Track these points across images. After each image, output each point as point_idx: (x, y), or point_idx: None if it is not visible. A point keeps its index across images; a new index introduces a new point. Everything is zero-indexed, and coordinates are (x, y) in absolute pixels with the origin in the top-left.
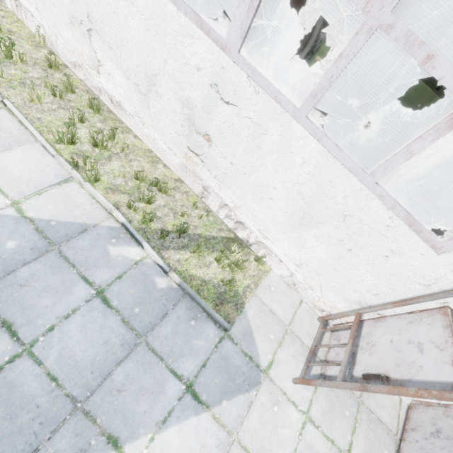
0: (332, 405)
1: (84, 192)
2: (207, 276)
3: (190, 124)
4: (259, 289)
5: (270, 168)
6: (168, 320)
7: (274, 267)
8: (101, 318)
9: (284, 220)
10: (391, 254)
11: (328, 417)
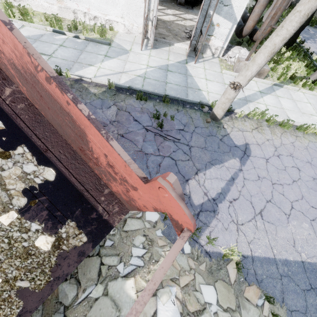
0: (158, 53)
1: (32, 28)
2: (94, 37)
3: None
4: (116, 36)
5: None
6: (88, 47)
7: (119, 29)
8: (66, 49)
9: None
10: None
11: (158, 55)
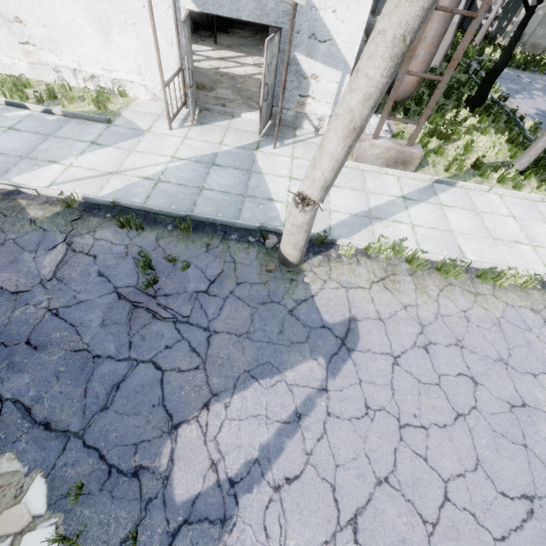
0: (204, 132)
1: None
2: (86, 110)
3: (4, 20)
4: (130, 107)
5: (58, 6)
6: (65, 128)
7: (138, 94)
8: (18, 135)
9: (100, 42)
10: (143, 2)
11: (202, 136)
